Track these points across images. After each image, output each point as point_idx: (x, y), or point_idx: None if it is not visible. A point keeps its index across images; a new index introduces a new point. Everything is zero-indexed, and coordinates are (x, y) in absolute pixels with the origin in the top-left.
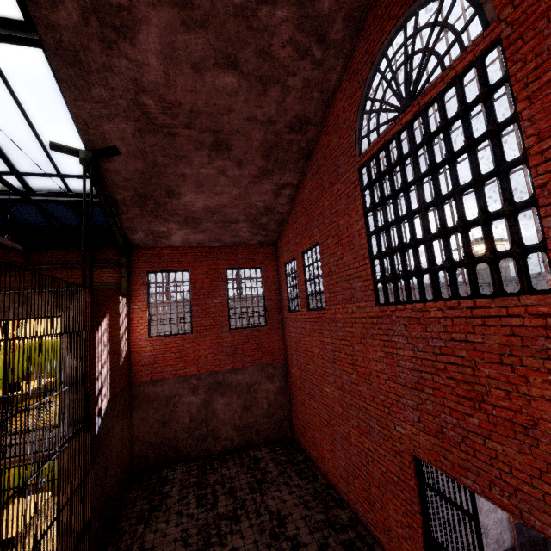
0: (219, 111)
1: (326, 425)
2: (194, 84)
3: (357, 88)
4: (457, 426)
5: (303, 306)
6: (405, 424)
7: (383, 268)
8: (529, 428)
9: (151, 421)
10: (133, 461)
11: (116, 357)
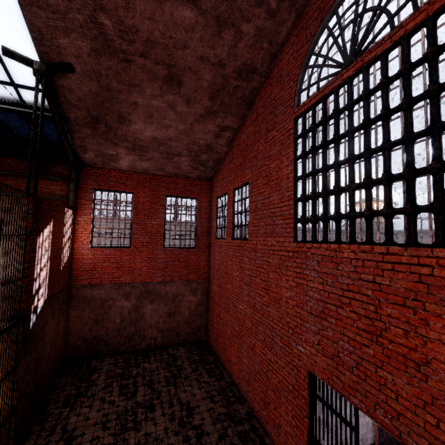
0: (175, 45)
1: (236, 335)
2: (152, 12)
3: (304, 43)
4: (353, 353)
5: (229, 235)
6: (305, 344)
7: (305, 209)
8: (421, 365)
9: (86, 319)
10: (67, 351)
11: (57, 262)
